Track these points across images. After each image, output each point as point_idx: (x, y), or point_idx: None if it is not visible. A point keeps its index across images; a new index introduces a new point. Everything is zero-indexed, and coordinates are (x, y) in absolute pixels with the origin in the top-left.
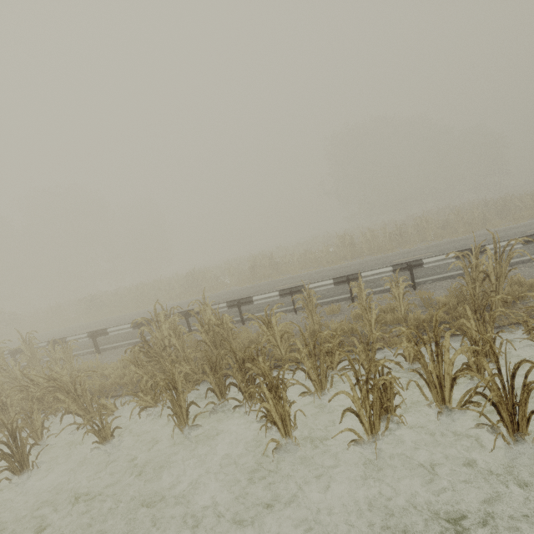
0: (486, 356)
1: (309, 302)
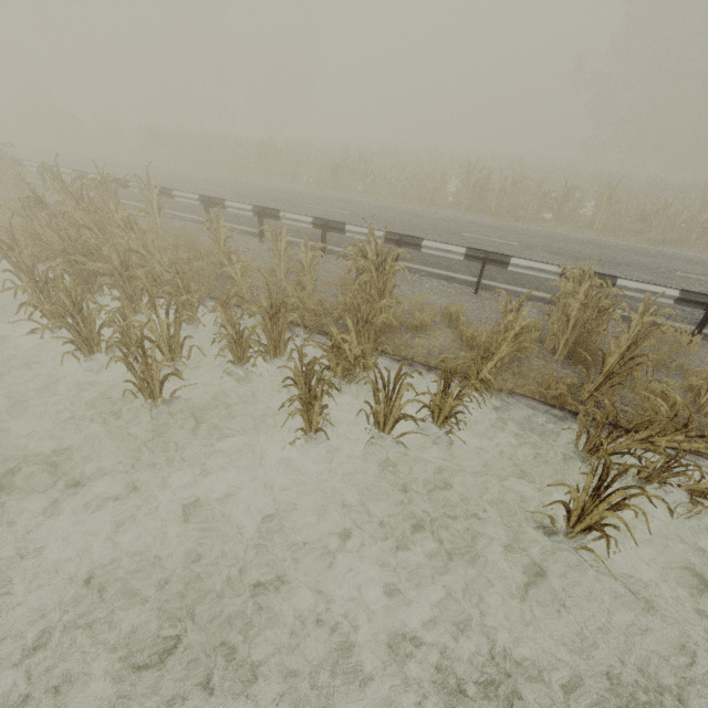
0: (277, 355)
1: (218, 229)
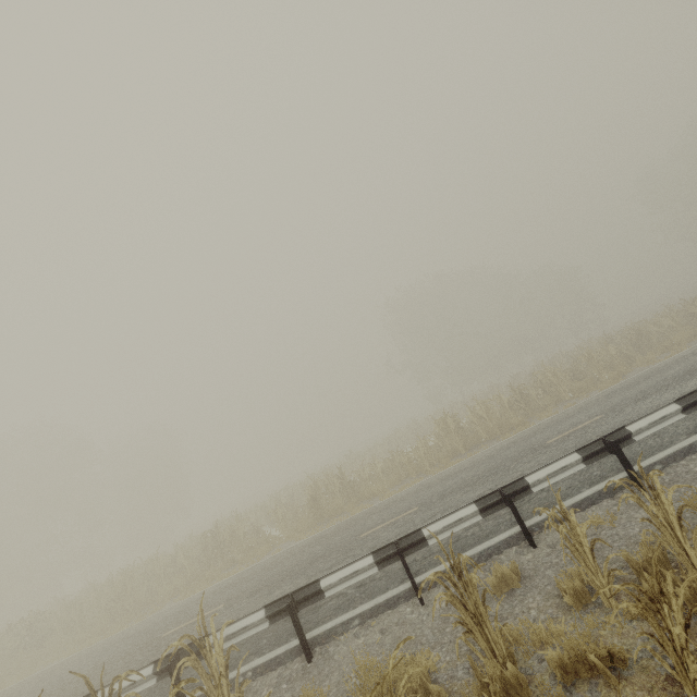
0: None
1: (464, 588)
